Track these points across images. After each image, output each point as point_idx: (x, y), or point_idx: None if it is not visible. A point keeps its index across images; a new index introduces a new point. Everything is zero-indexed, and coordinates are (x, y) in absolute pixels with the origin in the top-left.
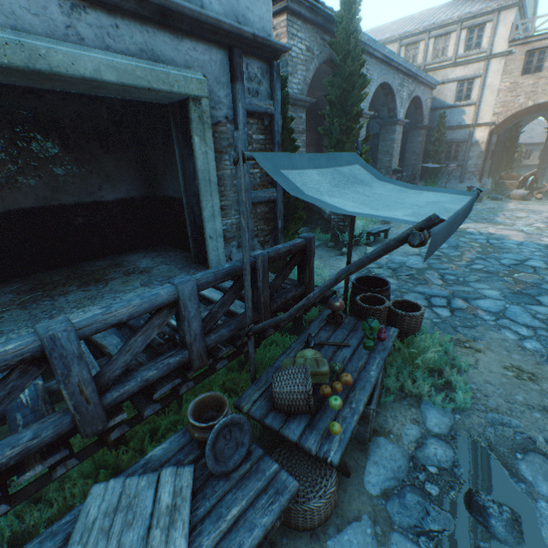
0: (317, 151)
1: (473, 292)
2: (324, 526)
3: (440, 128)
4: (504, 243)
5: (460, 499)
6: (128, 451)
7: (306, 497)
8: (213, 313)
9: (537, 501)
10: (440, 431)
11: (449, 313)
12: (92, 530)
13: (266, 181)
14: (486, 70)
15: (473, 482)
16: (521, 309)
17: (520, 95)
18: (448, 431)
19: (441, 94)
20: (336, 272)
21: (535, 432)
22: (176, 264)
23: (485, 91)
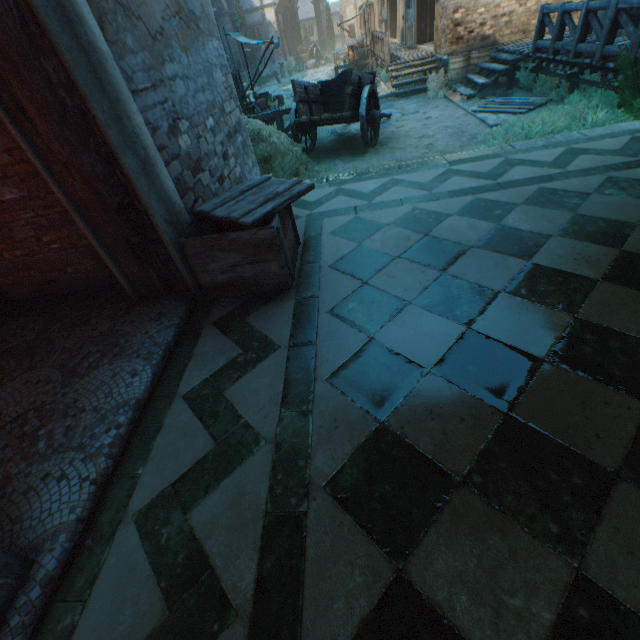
0: None
1: None
2: None
3: (240, 13)
4: None
5: None
6: None
7: None
8: None
9: None
10: None
11: None
12: None
13: None
14: None
15: None
16: None
17: None
18: None
19: None
20: None
21: None
22: None
23: None
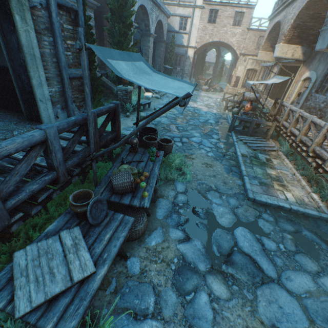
0: (100, 44)
1: (190, 134)
2: (143, 236)
3: (172, 44)
4: (200, 112)
5: (190, 211)
6: (17, 241)
7: (135, 226)
8: (68, 148)
9: (212, 204)
10: (182, 191)
11: (181, 144)
12: (28, 269)
13: (77, 62)
14: (193, 14)
15: (194, 204)
16: (207, 141)
17: (207, 34)
18: (185, 190)
19: (172, 22)
20: (125, 127)
21: (212, 184)
22: (10, 120)
23: (192, 27)
